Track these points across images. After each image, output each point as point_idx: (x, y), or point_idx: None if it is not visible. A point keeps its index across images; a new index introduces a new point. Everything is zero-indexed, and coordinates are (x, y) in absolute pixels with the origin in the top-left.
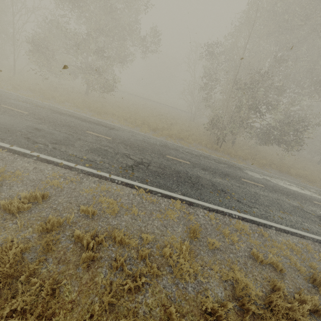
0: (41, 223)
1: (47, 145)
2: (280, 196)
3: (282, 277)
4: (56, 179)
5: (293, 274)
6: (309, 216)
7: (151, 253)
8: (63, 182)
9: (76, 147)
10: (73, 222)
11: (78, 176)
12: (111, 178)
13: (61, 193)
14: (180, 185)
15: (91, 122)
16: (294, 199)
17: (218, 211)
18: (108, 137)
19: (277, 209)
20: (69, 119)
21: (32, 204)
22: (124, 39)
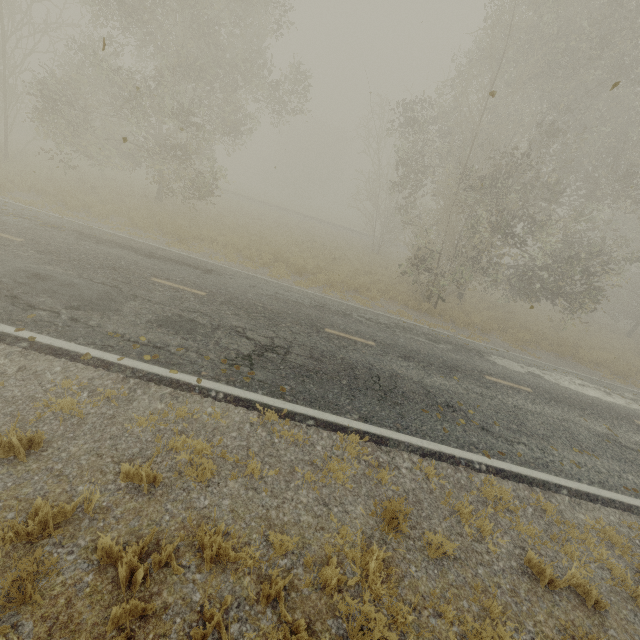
0: (13, 522)
1: (57, 313)
2: (568, 412)
3: (600, 622)
4: (70, 394)
5: (623, 609)
6: (633, 456)
7: (293, 580)
8: (88, 401)
9: (125, 315)
10: (102, 509)
11: (124, 385)
12: (200, 386)
13: (79, 430)
14: (357, 396)
15: (163, 258)
16: (597, 419)
17: (442, 456)
18: (200, 290)
19: (566, 444)
20: (117, 253)
21: (1, 465)
22: (236, 89)
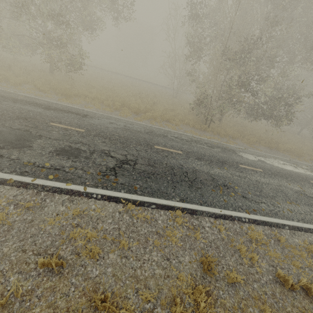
0: None
1: None
2: (281, 181)
3: None
4: (1, 209)
5: None
6: None
7: None
8: (13, 212)
9: (35, 149)
10: (28, 292)
11: (38, 197)
12: (86, 192)
13: (8, 234)
14: (177, 186)
15: (56, 109)
16: (294, 182)
17: (226, 216)
18: (80, 128)
19: (283, 199)
20: (27, 108)
21: None
22: None
